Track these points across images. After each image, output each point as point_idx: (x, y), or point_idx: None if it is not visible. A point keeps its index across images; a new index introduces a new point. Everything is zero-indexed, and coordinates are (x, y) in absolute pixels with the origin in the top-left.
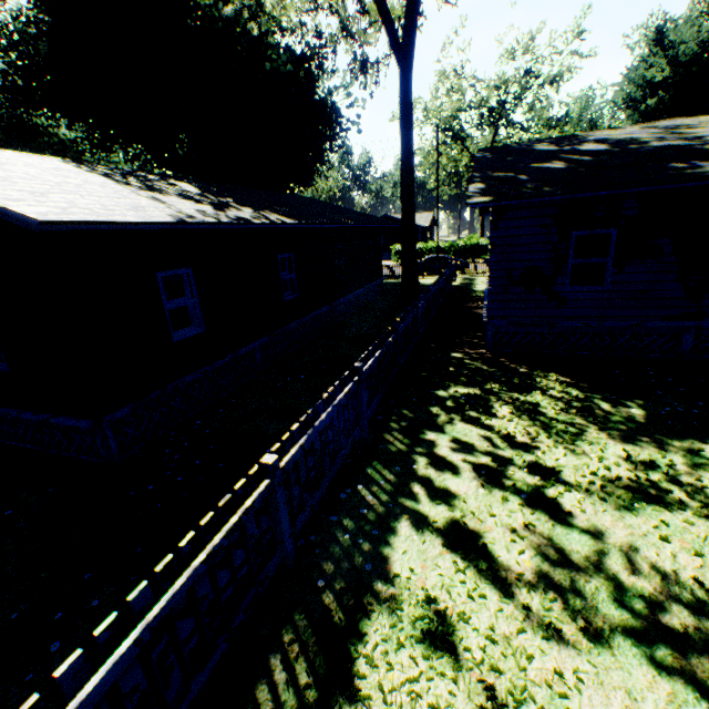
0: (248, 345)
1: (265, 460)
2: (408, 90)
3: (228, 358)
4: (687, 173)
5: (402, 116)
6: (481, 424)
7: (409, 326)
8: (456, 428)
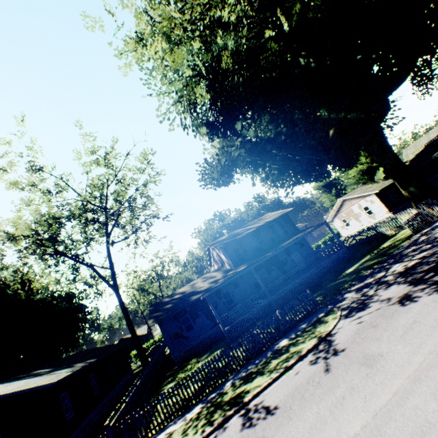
0: (88, 417)
1: (123, 398)
2: (120, 296)
3: (83, 424)
4: (192, 299)
5: (121, 304)
6: (174, 380)
7: (148, 372)
8: (168, 385)
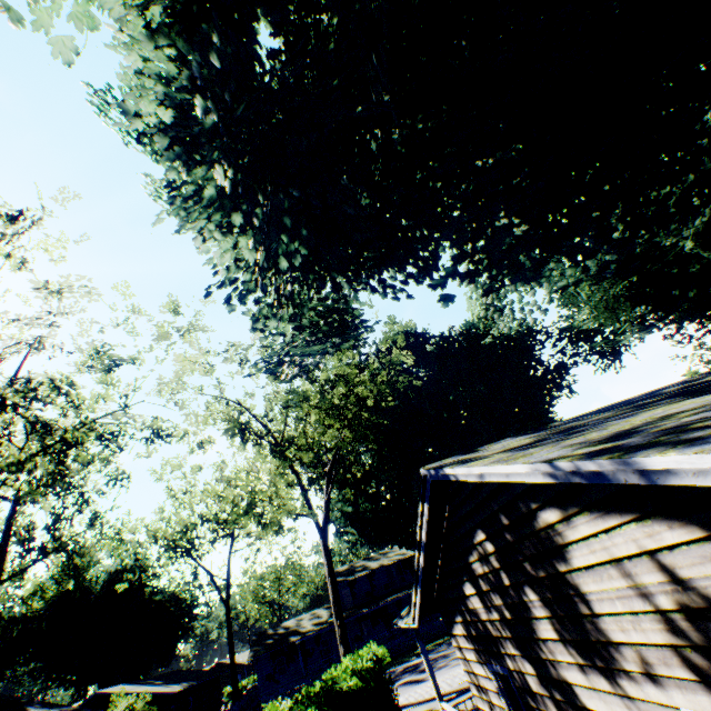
0: None
1: None
2: (229, 613)
3: None
4: (290, 640)
5: (228, 623)
6: None
7: (236, 709)
8: None
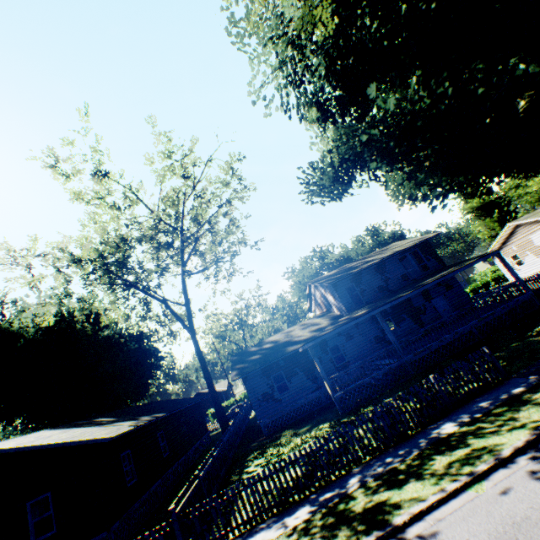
0: (153, 485)
1: (196, 472)
2: (196, 340)
3: (148, 493)
4: (287, 351)
5: (197, 350)
6: (263, 456)
7: (229, 439)
8: (255, 462)
